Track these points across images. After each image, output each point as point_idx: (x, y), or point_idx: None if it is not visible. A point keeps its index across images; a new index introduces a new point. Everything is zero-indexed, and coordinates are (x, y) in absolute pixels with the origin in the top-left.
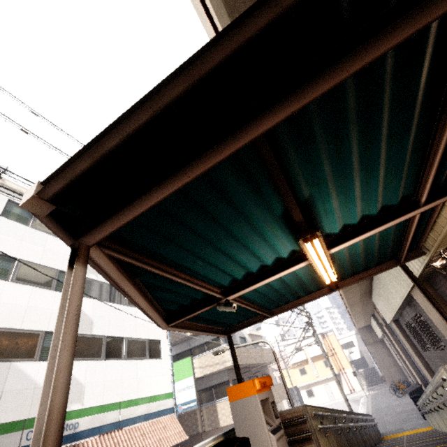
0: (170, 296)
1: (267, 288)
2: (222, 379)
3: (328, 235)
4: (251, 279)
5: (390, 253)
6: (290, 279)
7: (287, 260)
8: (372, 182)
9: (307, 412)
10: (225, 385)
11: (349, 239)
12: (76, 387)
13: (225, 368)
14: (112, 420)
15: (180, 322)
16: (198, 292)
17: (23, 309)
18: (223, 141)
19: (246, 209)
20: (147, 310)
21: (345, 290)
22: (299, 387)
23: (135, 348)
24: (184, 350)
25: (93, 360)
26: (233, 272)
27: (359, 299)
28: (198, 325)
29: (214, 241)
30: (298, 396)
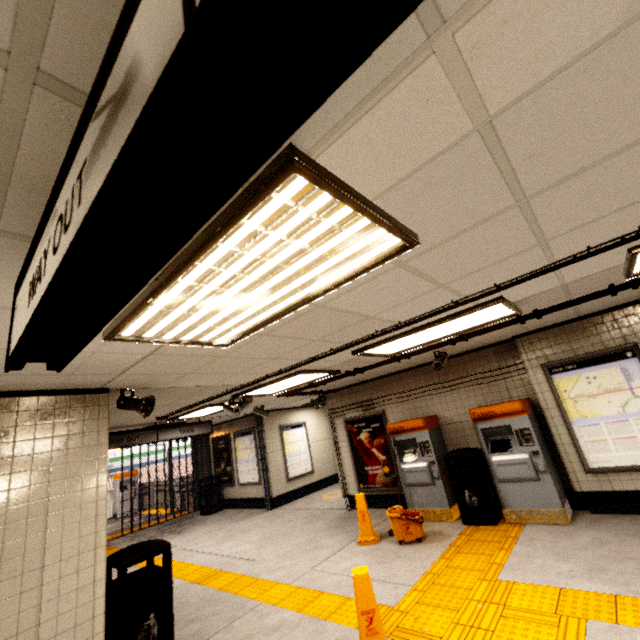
0: None
1: None
2: None
3: None
4: None
5: None
6: None
7: None
8: None
9: (153, 484)
10: None
11: None
12: None
13: None
14: (137, 462)
15: None
16: None
17: None
18: None
19: None
20: None
21: None
22: None
23: None
24: None
25: None
26: None
27: None
28: None
29: None
30: None
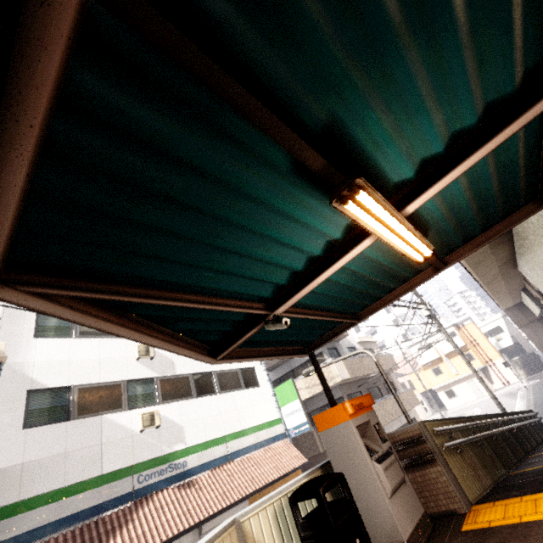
0: (198, 325)
1: (336, 287)
2: (335, 396)
3: (399, 185)
4: (301, 281)
5: (526, 193)
6: (365, 268)
7: (343, 241)
8: (447, 53)
9: (426, 429)
10: (339, 402)
11: (435, 183)
12: (174, 429)
13: (335, 384)
14: (220, 454)
15: (229, 352)
16: (236, 313)
17: (96, 362)
18: (22, 13)
19: (221, 172)
20: (170, 348)
21: (474, 266)
22: (436, 390)
23: (227, 381)
24: (285, 372)
25: (185, 399)
26: (268, 277)
27: (498, 273)
28: (263, 349)
29: (203, 238)
30: (436, 398)
